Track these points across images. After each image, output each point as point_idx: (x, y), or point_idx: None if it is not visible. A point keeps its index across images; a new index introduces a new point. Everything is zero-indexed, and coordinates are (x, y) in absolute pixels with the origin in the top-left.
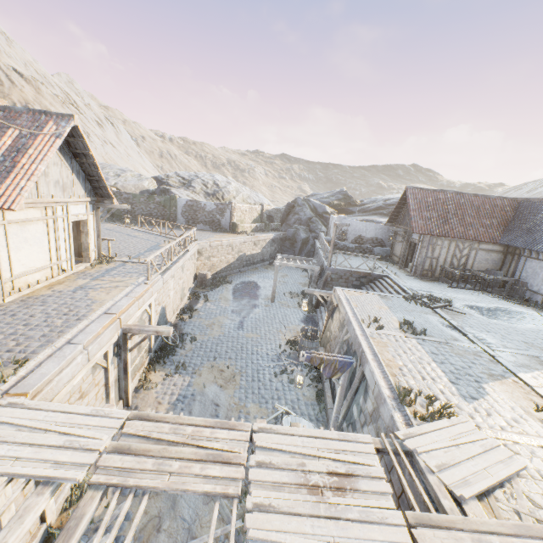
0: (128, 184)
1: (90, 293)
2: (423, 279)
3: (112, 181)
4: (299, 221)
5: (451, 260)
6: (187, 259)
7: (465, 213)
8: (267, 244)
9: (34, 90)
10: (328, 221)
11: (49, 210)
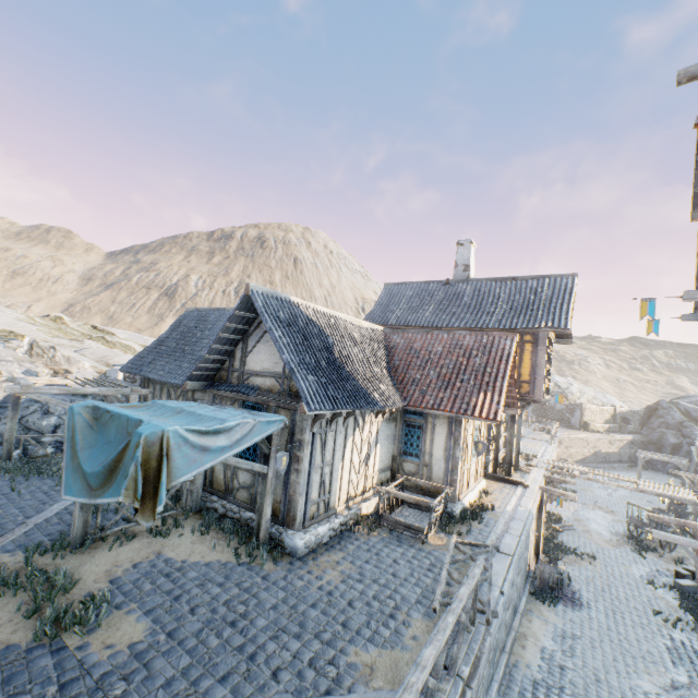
0: None
1: (525, 445)
2: None
3: None
4: (664, 425)
5: None
6: (557, 442)
7: None
8: (624, 445)
9: None
10: None
11: None
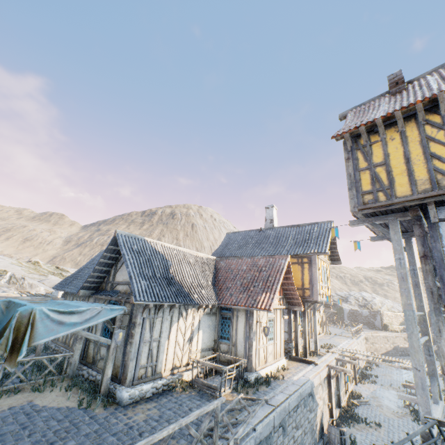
0: None
1: (334, 340)
2: None
3: None
4: None
5: None
6: (361, 338)
7: None
8: None
9: None
10: None
11: (317, 311)
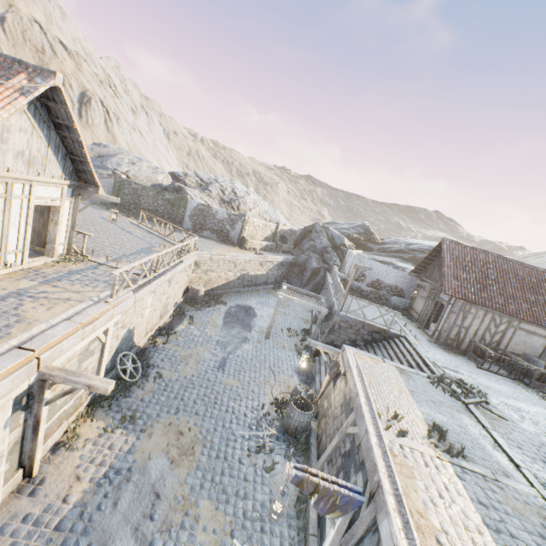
0: (141, 174)
1: (24, 304)
2: (447, 350)
3: (124, 168)
4: (313, 248)
5: (483, 334)
6: (178, 271)
7: (507, 282)
8: (274, 267)
9: (75, 65)
10: (345, 254)
11: (0, 186)
